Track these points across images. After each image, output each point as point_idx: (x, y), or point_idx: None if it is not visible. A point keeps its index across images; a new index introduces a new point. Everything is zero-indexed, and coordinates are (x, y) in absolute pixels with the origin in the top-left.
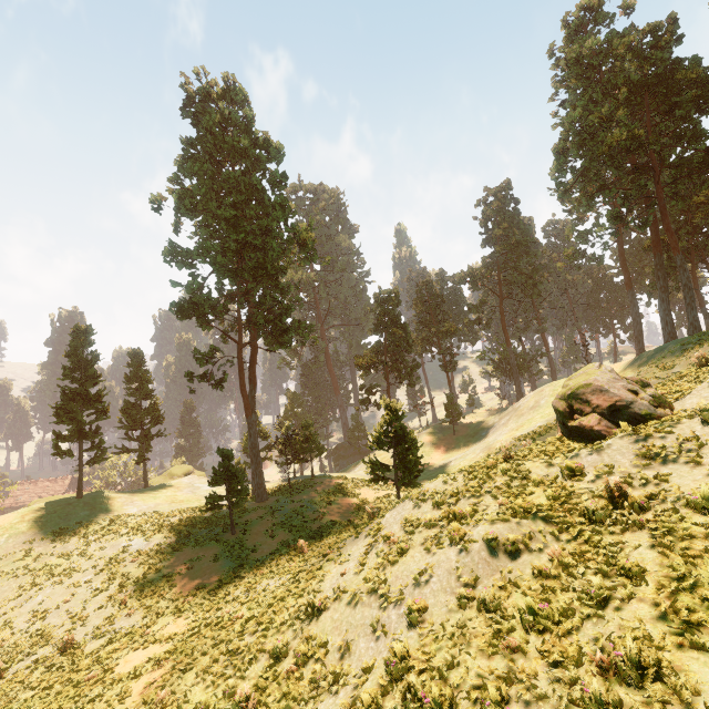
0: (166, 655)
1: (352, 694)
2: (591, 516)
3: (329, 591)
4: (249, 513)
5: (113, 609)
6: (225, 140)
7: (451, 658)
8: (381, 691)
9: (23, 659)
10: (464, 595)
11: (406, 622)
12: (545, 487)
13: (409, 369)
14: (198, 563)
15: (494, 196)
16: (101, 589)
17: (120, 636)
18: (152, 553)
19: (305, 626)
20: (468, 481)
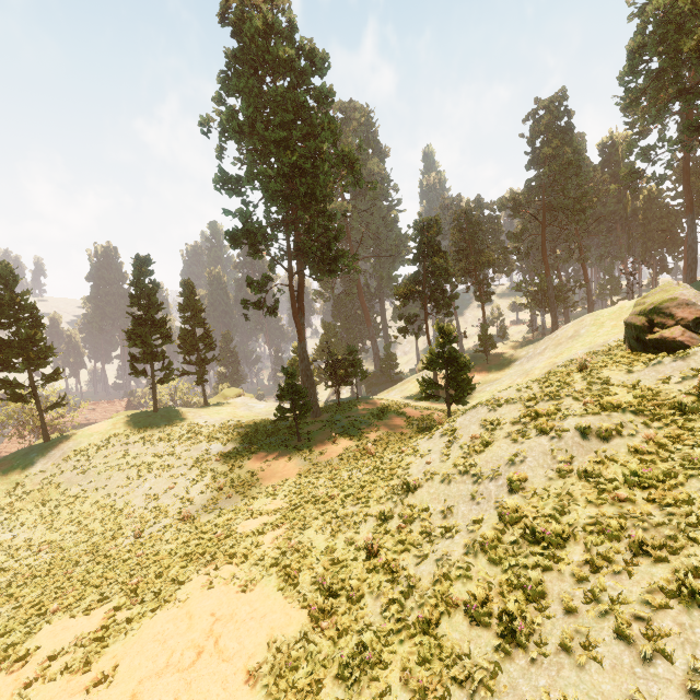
0: (280, 520)
1: (470, 535)
2: (683, 408)
3: (418, 474)
4: (308, 426)
5: (213, 494)
6: (269, 50)
7: (560, 509)
8: (500, 531)
9: (152, 526)
10: (563, 468)
11: (506, 489)
12: (628, 390)
13: (447, 299)
14: (275, 462)
15: (546, 109)
16: (197, 480)
17: (227, 511)
18: (231, 455)
19: (403, 499)
20: (544, 388)
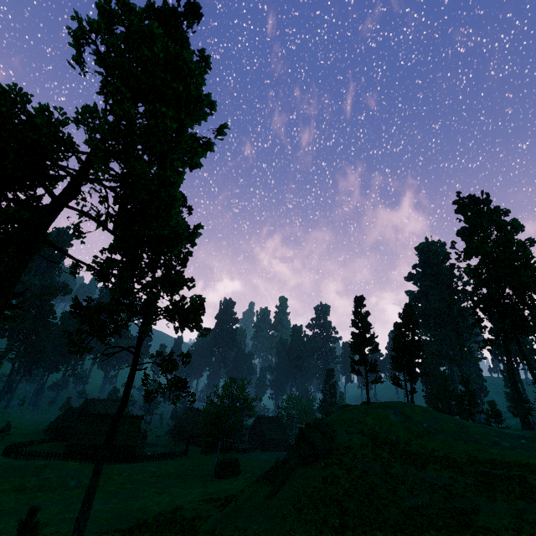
0: None
1: None
2: None
3: None
4: None
5: None
6: (500, 222)
7: None
8: None
9: None
10: None
11: None
12: None
13: None
14: None
15: None
16: None
17: None
18: None
19: None
20: None
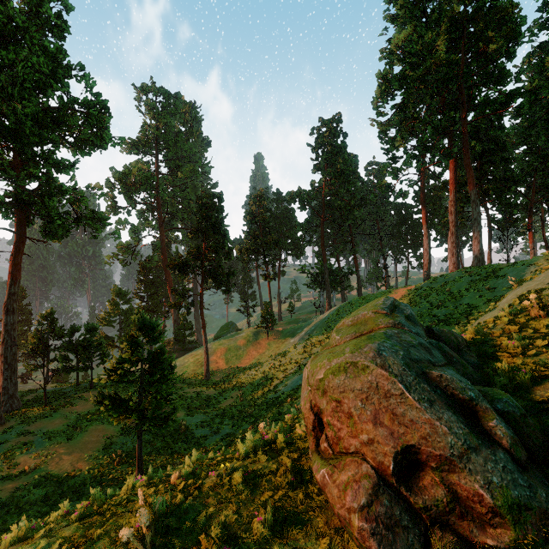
0: None
1: None
2: None
3: None
4: None
5: None
6: None
7: None
8: None
9: None
10: None
11: None
12: None
13: (226, 276)
14: None
15: (326, 126)
16: None
17: None
18: None
19: None
20: None
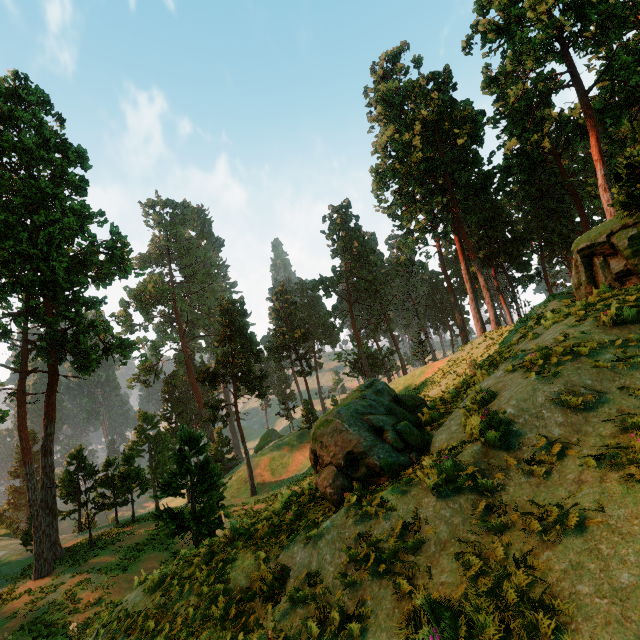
0: None
1: None
2: None
3: None
4: (6, 606)
5: None
6: (2, 138)
7: None
8: None
9: None
10: None
11: None
12: (227, 625)
13: (258, 379)
14: None
15: (337, 213)
16: None
17: None
18: None
19: None
20: (162, 595)
